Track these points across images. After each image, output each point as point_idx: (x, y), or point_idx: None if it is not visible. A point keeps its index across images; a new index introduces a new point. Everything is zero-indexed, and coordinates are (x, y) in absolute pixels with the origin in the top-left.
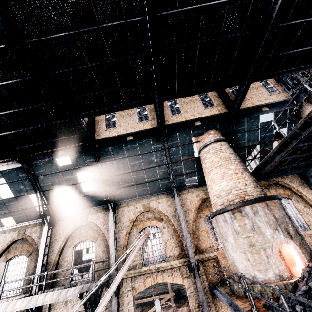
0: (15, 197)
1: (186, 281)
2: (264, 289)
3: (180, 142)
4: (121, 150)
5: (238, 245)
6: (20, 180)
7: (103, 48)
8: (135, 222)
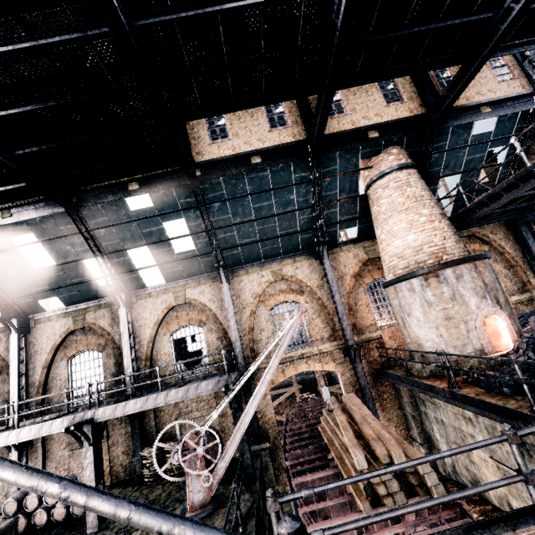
0: (59, 265)
1: (341, 367)
2: (460, 366)
3: (340, 169)
4: (240, 183)
5: (429, 319)
6: (63, 235)
7: None
8: (261, 297)
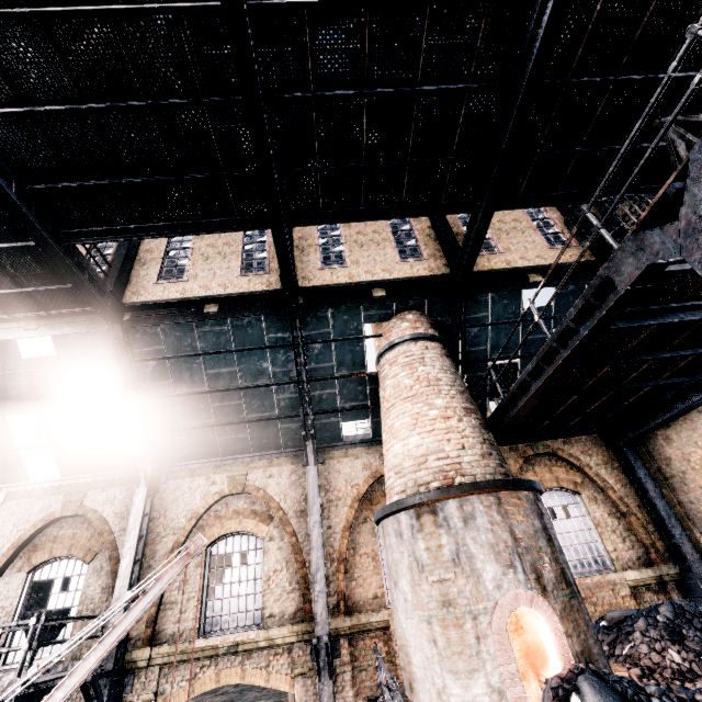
0: None
1: (302, 684)
2: None
3: (335, 333)
4: (188, 337)
5: (418, 600)
6: None
7: (121, 66)
8: (202, 519)
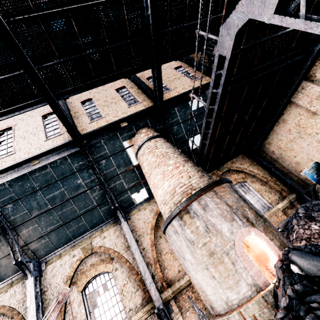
0: None
1: None
2: (243, 316)
3: (109, 151)
4: (27, 183)
5: (197, 260)
6: None
7: None
8: (74, 278)
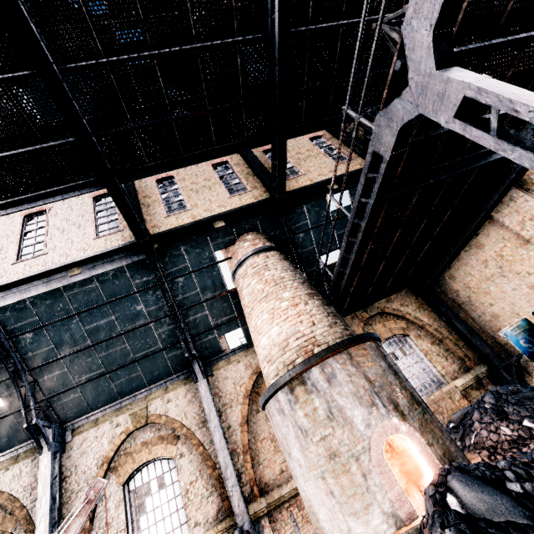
0: None
1: None
2: None
3: (192, 265)
4: (59, 302)
5: (310, 462)
6: None
7: None
8: (114, 461)
